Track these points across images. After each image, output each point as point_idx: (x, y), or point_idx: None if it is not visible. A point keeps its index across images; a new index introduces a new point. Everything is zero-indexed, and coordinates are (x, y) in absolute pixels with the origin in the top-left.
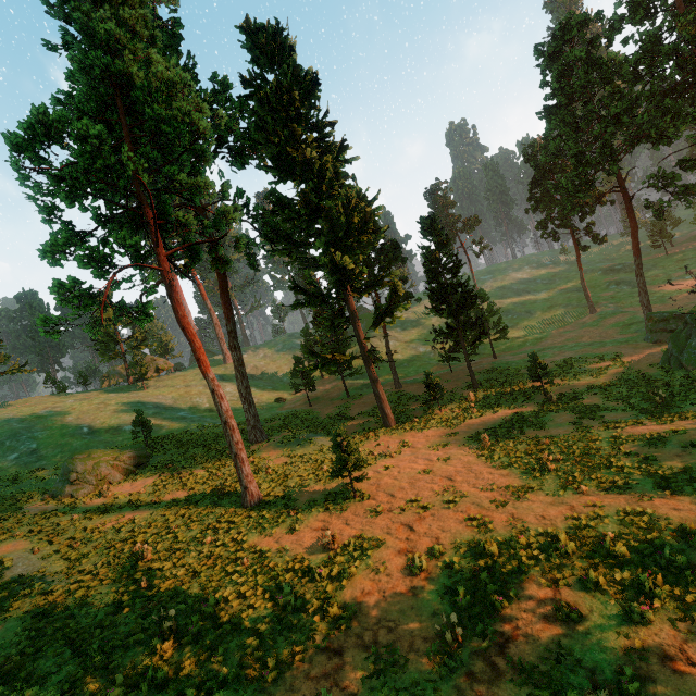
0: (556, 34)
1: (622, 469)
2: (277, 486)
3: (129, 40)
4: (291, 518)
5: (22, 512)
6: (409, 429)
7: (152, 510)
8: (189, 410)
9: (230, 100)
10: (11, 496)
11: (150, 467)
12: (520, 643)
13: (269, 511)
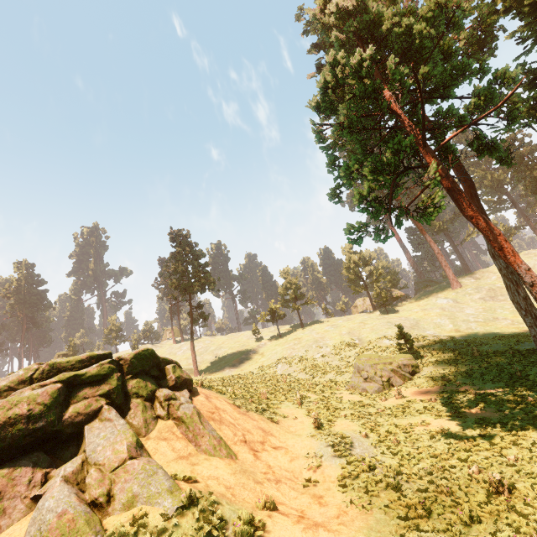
0: None
1: None
2: None
3: (367, 1)
4: None
5: (339, 396)
6: None
7: (460, 424)
8: (433, 330)
9: None
10: (325, 382)
11: (424, 377)
12: None
13: None
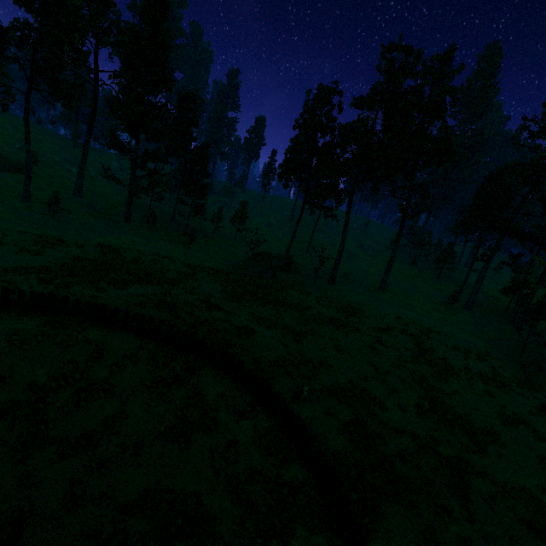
0: (316, 89)
1: (114, 249)
2: (43, 204)
3: None
4: (26, 208)
5: None
6: (127, 226)
7: None
8: None
9: (120, 28)
10: None
11: (20, 175)
12: (5, 232)
13: (24, 204)
